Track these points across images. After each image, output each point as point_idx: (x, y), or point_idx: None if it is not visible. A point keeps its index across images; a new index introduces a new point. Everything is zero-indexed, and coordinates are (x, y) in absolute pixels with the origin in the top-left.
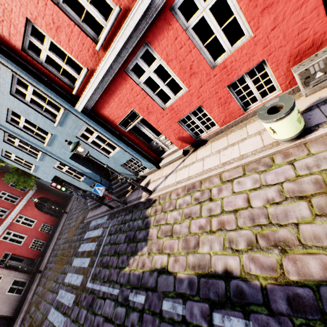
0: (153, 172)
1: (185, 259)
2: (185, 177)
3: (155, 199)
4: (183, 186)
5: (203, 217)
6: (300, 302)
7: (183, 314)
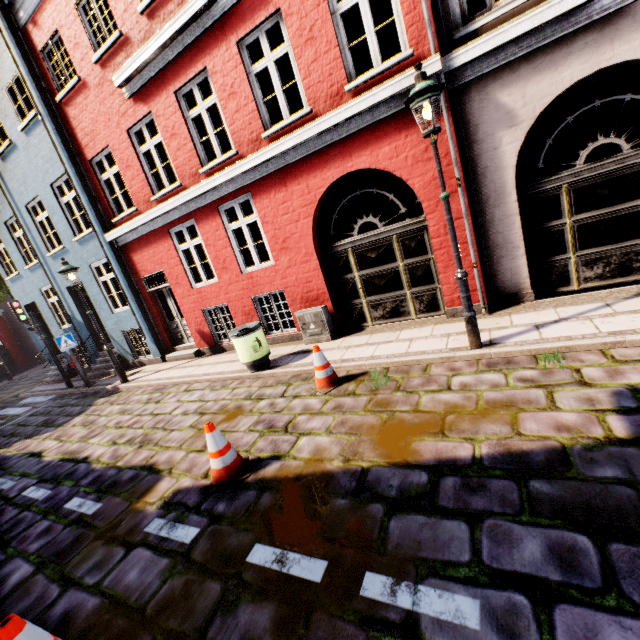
0: (155, 363)
1: (69, 446)
2: (169, 376)
3: (122, 390)
4: (157, 385)
5: (131, 415)
6: (101, 478)
7: (5, 488)
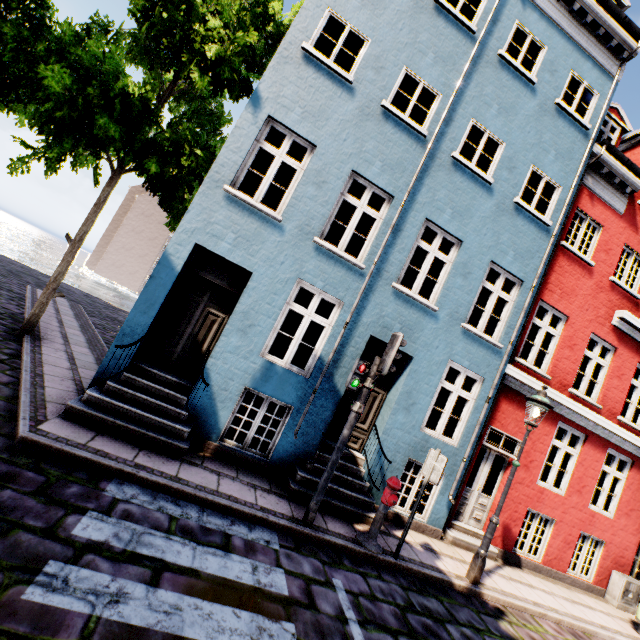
0: (424, 532)
1: None
2: (543, 603)
3: (495, 605)
4: (555, 619)
5: None
6: None
7: None
